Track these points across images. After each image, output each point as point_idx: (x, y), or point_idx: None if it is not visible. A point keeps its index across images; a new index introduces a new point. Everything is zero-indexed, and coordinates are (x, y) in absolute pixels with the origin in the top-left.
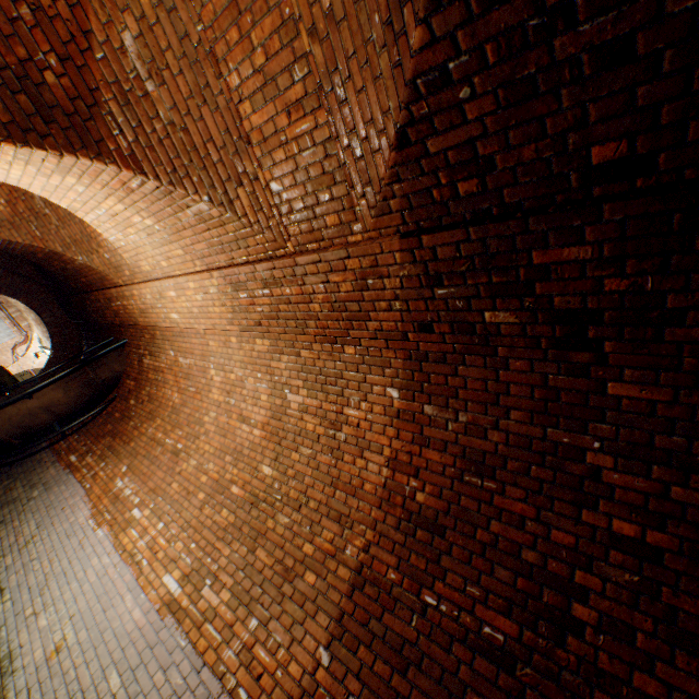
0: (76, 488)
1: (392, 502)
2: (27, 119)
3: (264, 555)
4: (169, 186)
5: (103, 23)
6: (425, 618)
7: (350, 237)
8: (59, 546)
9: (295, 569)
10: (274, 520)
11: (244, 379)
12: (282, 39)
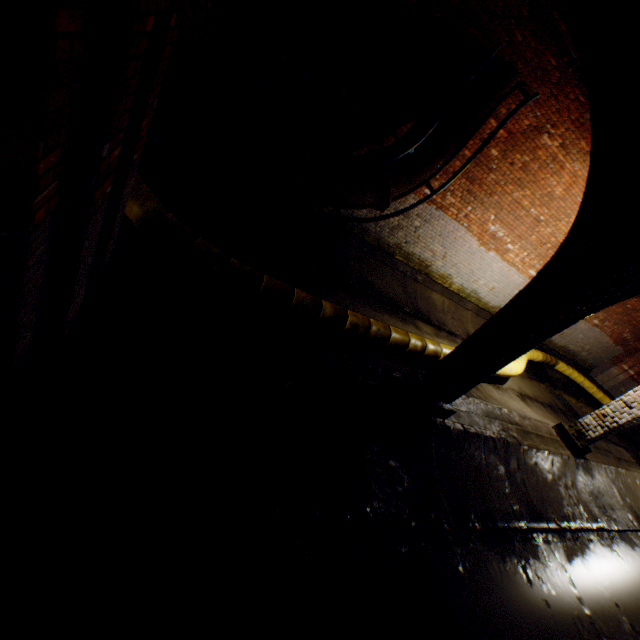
0: (456, 226)
1: None
2: None
3: None
4: None
5: None
6: None
7: None
8: (468, 259)
9: None
10: None
11: None
12: None
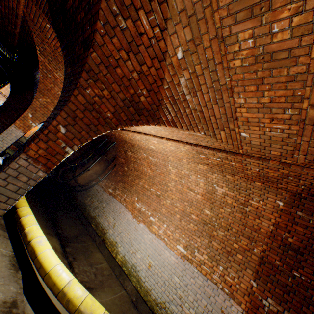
0: (120, 205)
1: (275, 238)
2: (132, 116)
3: (216, 244)
4: (186, 129)
5: (171, 74)
6: (294, 279)
7: (282, 160)
8: (127, 228)
9: (231, 252)
10: (216, 232)
11: (189, 175)
12: (286, 99)
